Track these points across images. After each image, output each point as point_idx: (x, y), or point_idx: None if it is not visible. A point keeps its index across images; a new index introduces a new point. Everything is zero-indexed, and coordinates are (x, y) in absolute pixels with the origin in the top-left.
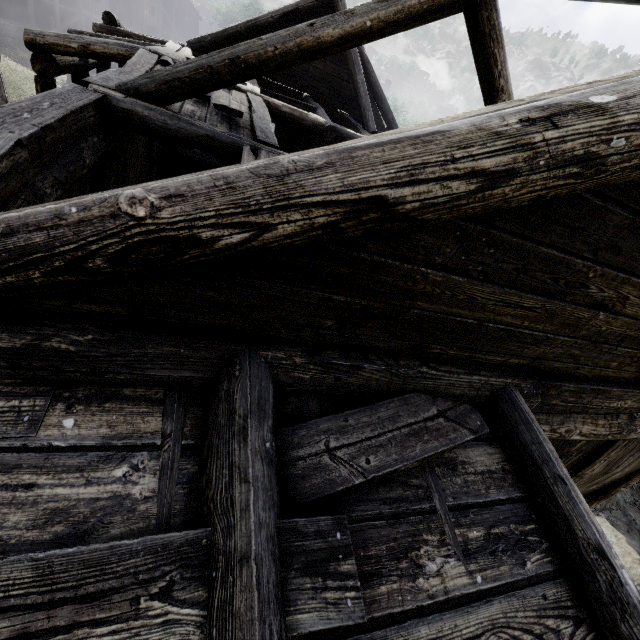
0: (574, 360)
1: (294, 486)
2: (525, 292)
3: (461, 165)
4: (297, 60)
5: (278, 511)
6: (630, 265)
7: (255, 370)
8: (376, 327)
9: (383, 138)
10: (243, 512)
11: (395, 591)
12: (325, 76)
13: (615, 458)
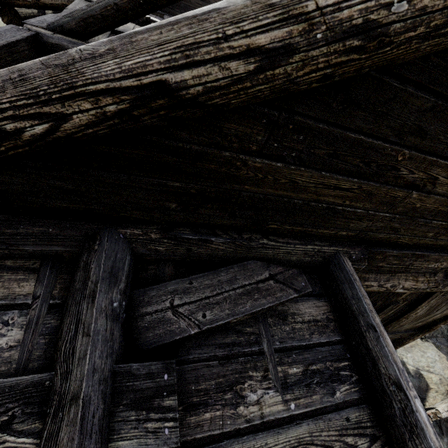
0: (395, 232)
1: (139, 336)
2: (341, 175)
3: (234, 42)
4: None
5: (117, 357)
6: (436, 148)
7: (112, 244)
8: (215, 208)
9: (162, 21)
10: (80, 360)
11: (217, 417)
12: None
13: (435, 304)
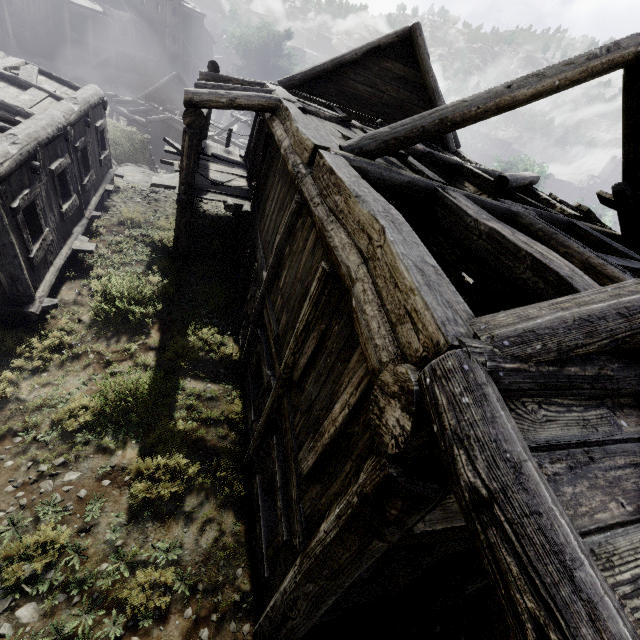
0: None
1: None
2: None
3: None
4: (491, 115)
5: None
6: None
7: None
8: None
9: None
10: None
11: None
12: (397, 102)
13: None
